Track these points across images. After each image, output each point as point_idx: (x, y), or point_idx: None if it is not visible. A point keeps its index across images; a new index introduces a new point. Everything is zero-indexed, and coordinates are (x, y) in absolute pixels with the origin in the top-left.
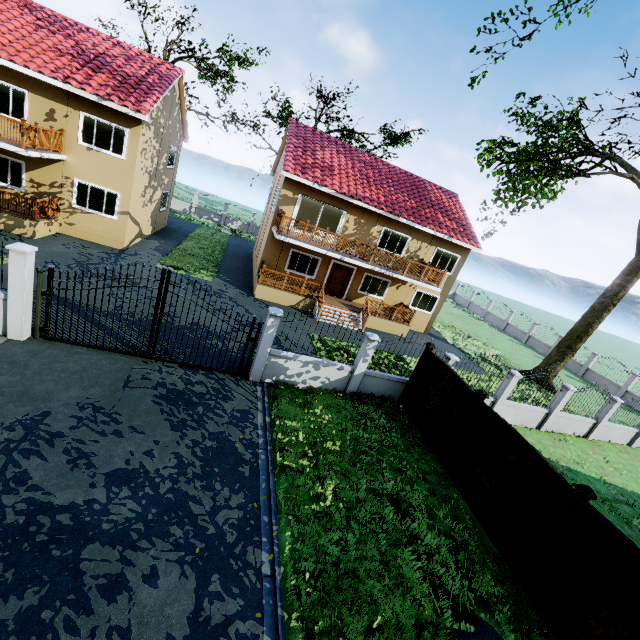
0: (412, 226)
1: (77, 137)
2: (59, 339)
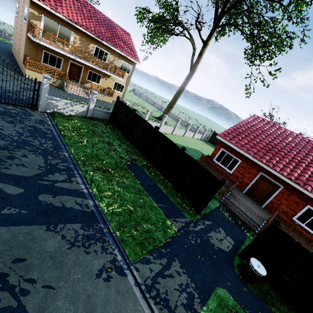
0: (109, 47)
1: None
2: None
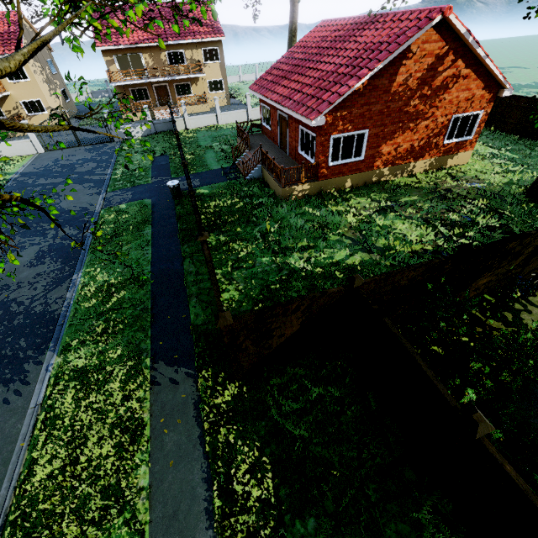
0: (180, 43)
1: (7, 80)
2: (52, 150)
